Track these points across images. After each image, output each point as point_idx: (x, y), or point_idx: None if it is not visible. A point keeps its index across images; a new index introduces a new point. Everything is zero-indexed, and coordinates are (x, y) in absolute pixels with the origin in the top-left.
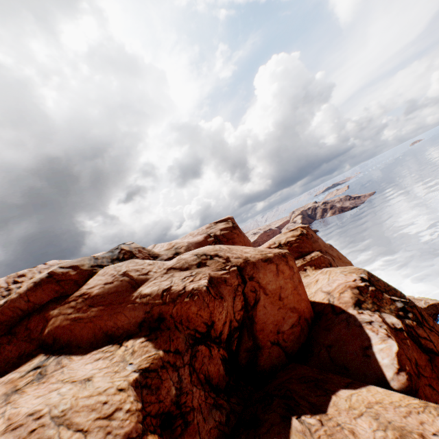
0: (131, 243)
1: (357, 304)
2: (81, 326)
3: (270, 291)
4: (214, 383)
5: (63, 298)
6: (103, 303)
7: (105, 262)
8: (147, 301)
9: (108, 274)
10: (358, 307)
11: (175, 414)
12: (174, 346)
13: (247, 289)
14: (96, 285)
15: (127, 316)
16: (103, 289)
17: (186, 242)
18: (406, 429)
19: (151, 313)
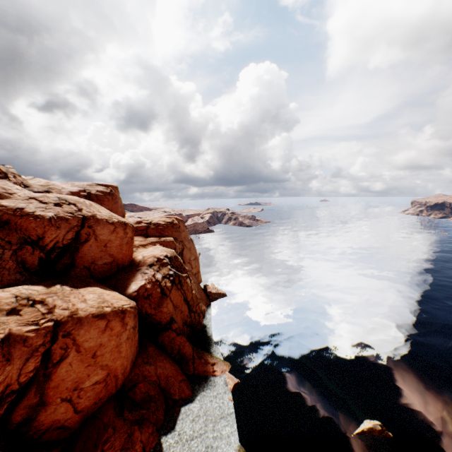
0: (10, 168)
1: (150, 265)
2: None
3: (100, 239)
4: (27, 266)
5: None
6: None
7: None
8: (2, 209)
9: None
10: (150, 267)
11: None
12: (9, 238)
13: (84, 232)
14: None
15: None
16: None
17: (62, 187)
18: (108, 301)
19: (2, 217)
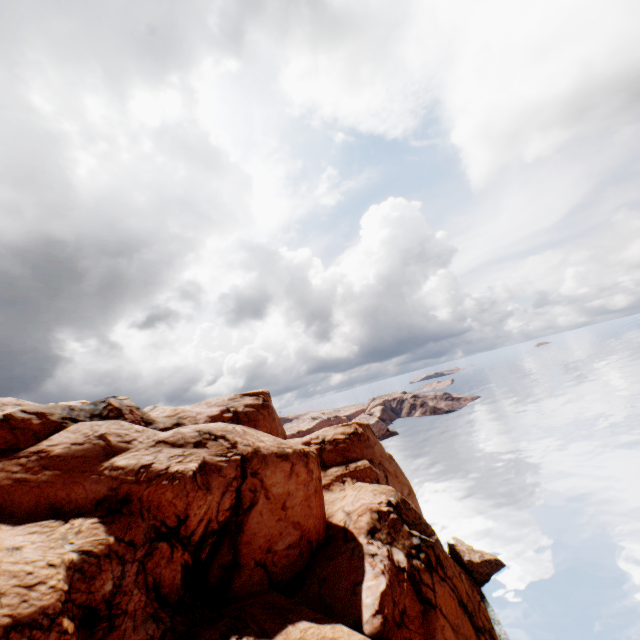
0: (124, 399)
1: (371, 531)
2: (24, 490)
3: (274, 495)
4: (163, 593)
5: (12, 450)
6: (62, 467)
7: (83, 416)
8: (118, 475)
9: (80, 432)
10: (371, 536)
11: (102, 615)
12: (131, 535)
13: (246, 487)
14: (61, 442)
15: (86, 489)
16: (69, 449)
17: (196, 412)
18: None
19: (118, 491)
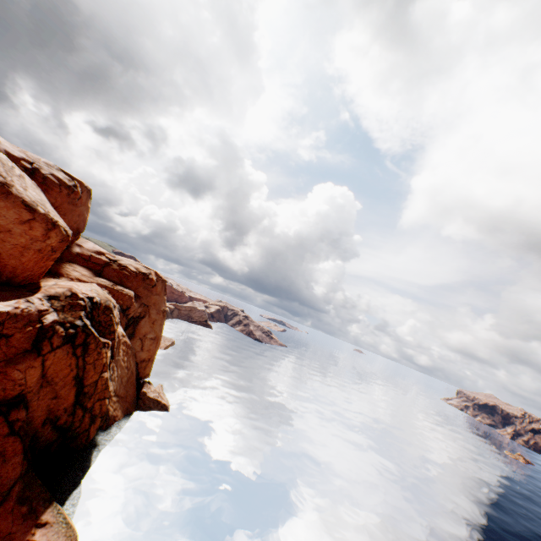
0: None
1: (52, 297)
2: None
3: None
4: None
5: None
6: None
7: None
8: None
9: None
10: (49, 298)
11: None
12: None
13: None
14: None
15: None
16: None
17: None
18: None
19: None
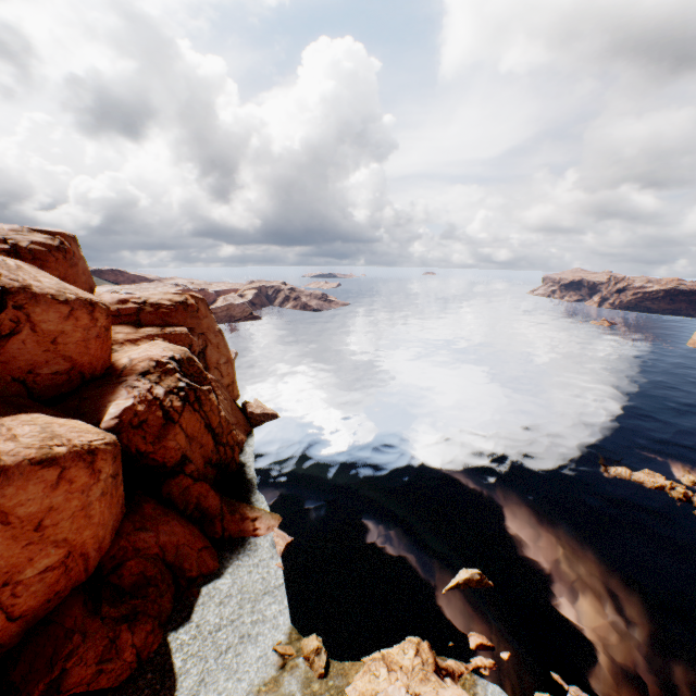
0: None
1: (144, 373)
2: None
3: (43, 331)
4: None
5: None
6: None
7: None
8: None
9: None
10: (143, 376)
11: None
12: None
13: (7, 317)
14: None
15: None
16: None
17: None
18: (62, 436)
19: None
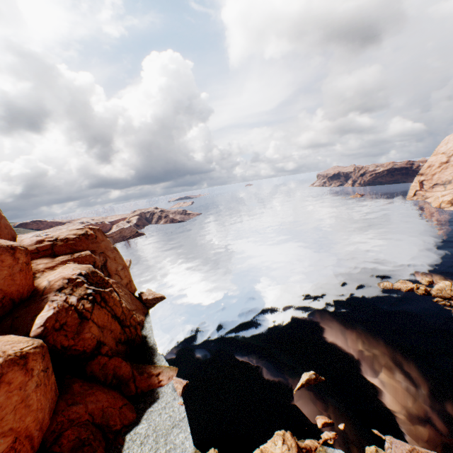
0: None
1: (60, 289)
2: None
3: None
4: None
5: None
6: None
7: None
8: None
9: None
10: (59, 292)
11: None
12: None
13: None
14: None
15: None
16: None
17: None
18: None
19: None
